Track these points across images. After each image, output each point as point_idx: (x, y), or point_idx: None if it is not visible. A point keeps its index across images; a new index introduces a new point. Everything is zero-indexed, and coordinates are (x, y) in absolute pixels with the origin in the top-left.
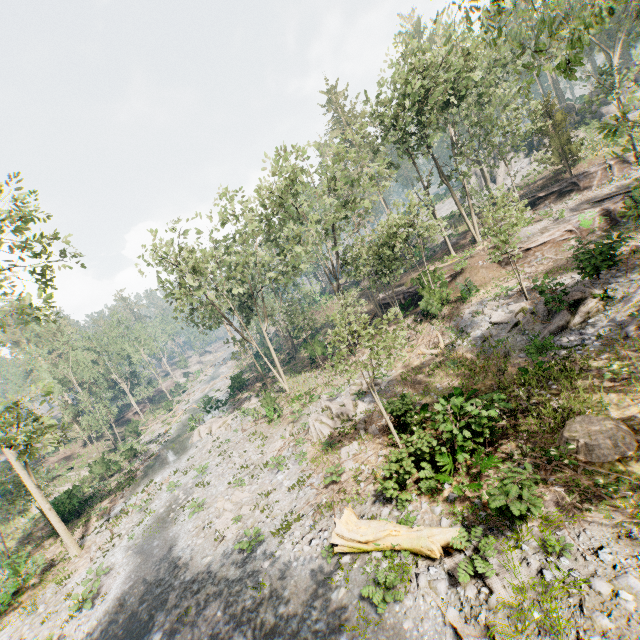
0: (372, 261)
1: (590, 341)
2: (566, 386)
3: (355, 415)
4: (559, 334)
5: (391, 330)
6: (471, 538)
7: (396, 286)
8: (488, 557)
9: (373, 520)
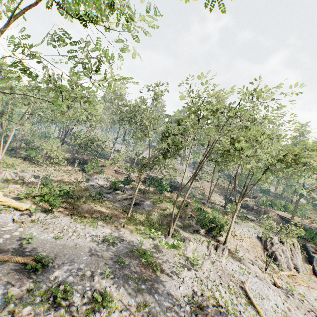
0: (82, 141)
1: (110, 198)
2: (94, 201)
3: (27, 180)
4: (107, 194)
5: (69, 167)
6: (37, 208)
7: (85, 156)
8: (37, 214)
9: (9, 198)
